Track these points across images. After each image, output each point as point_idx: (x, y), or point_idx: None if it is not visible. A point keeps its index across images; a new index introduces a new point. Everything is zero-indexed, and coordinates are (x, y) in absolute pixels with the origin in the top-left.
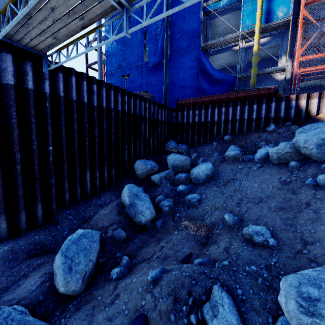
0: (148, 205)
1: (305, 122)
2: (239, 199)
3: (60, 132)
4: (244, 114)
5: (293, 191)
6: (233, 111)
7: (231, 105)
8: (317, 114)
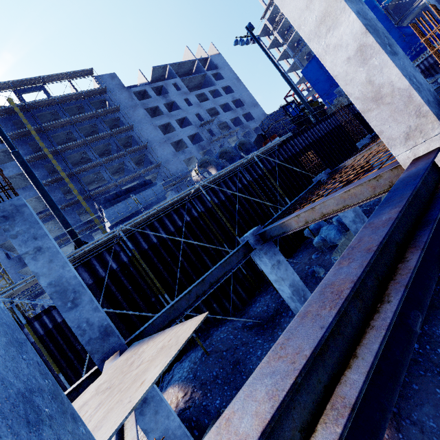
0: None
1: None
2: None
3: None
4: None
5: None
6: None
7: None
8: None
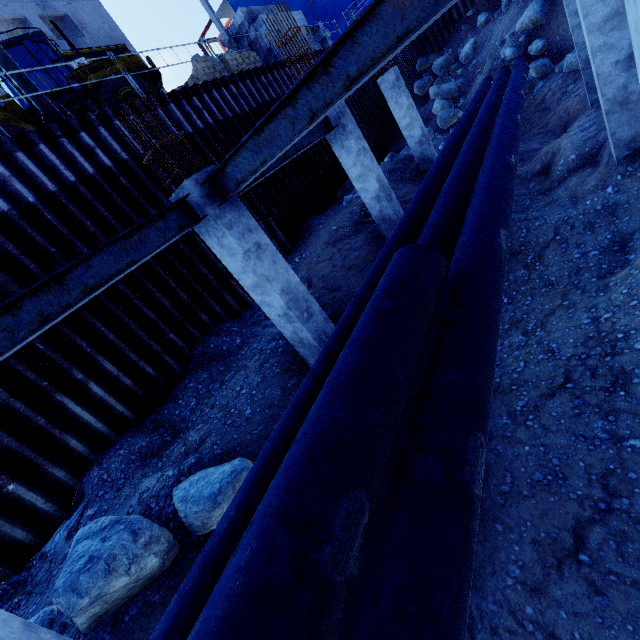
0: (452, 82)
1: None
2: (501, 36)
3: None
4: None
5: (525, 7)
6: None
7: None
8: None
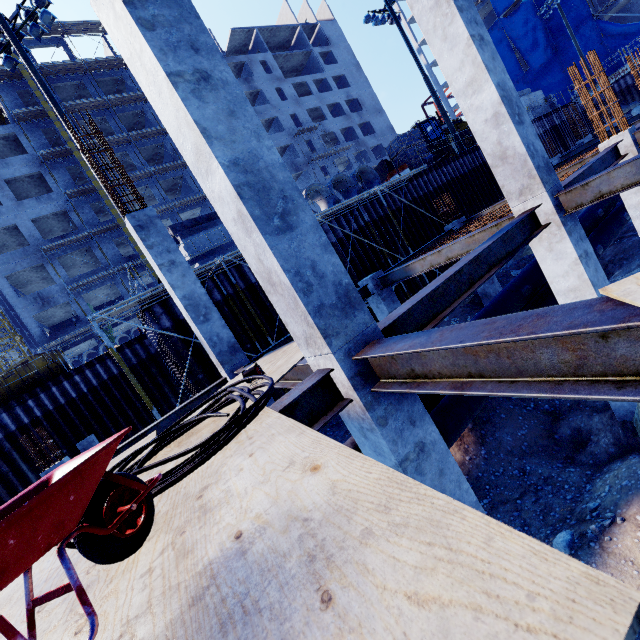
0: None
1: None
2: None
3: (589, 124)
4: None
5: None
6: None
7: None
8: None
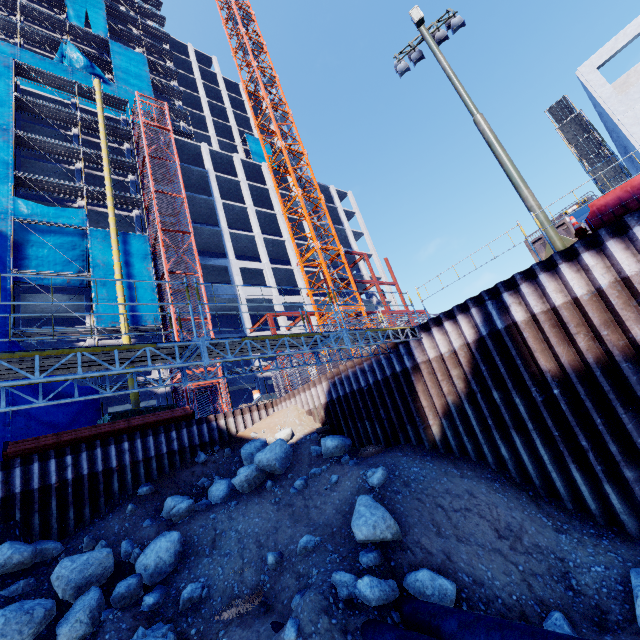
0: (159, 639)
1: (233, 443)
2: (256, 542)
3: None
4: (160, 446)
5: (289, 505)
6: (144, 445)
7: (139, 436)
8: (237, 432)
